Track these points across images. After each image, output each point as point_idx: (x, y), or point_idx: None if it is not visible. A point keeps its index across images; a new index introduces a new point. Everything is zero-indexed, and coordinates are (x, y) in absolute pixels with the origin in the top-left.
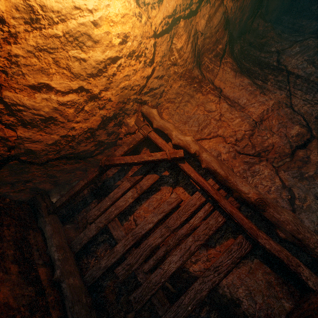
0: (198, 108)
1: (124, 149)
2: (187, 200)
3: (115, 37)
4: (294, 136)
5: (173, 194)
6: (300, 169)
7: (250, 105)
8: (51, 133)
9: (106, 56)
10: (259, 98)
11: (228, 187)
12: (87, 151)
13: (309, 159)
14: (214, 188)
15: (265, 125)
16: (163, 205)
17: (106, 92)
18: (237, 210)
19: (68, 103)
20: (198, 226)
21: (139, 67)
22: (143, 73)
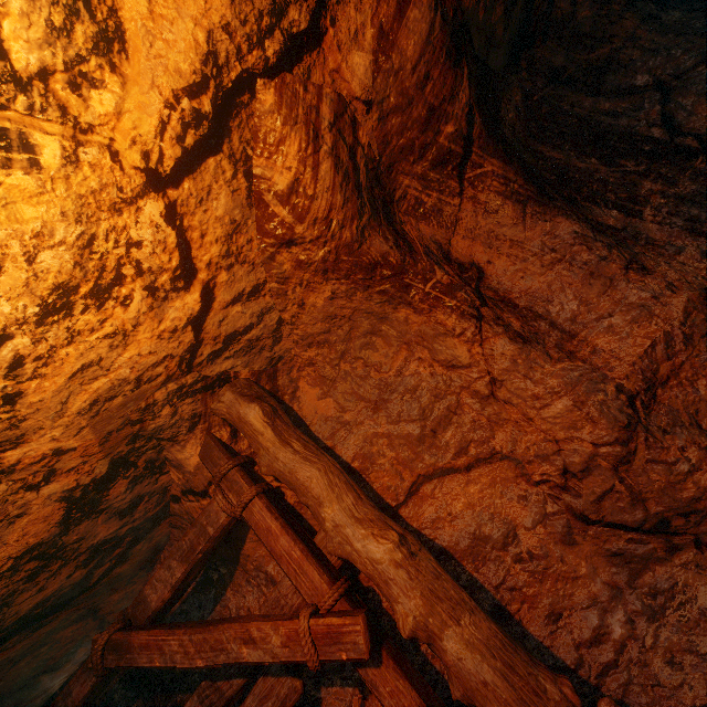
0: (409, 352)
1: (172, 575)
2: None
3: None
4: None
5: None
6: None
7: (594, 321)
8: None
9: None
10: (624, 290)
11: None
12: (59, 592)
13: None
14: None
15: (668, 404)
16: None
17: (21, 446)
18: None
19: None
20: None
21: (132, 316)
22: (164, 322)
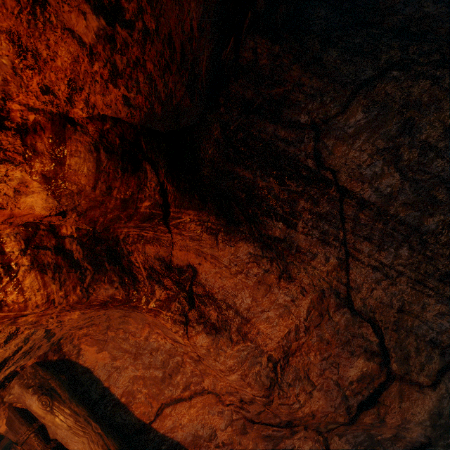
0: (150, 328)
1: None
2: None
3: None
4: (355, 381)
5: None
6: (369, 430)
7: (259, 313)
8: None
9: None
10: (277, 294)
11: None
12: None
13: (384, 423)
14: None
15: (294, 365)
16: None
17: None
18: None
19: None
20: None
21: None
22: None
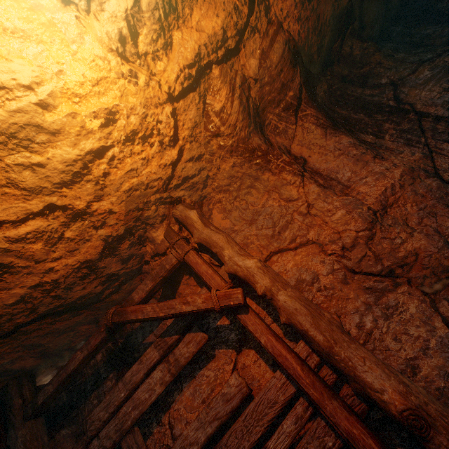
0: (268, 195)
1: (147, 286)
2: (263, 379)
3: (89, 117)
4: None
5: (232, 377)
6: None
7: (358, 180)
8: (10, 288)
9: (81, 150)
10: (372, 166)
11: (337, 368)
12: (89, 295)
13: None
14: (308, 370)
15: (392, 215)
16: (216, 402)
17: (100, 202)
18: (363, 430)
19: (28, 236)
20: (290, 447)
21: (152, 153)
22: (162, 160)
